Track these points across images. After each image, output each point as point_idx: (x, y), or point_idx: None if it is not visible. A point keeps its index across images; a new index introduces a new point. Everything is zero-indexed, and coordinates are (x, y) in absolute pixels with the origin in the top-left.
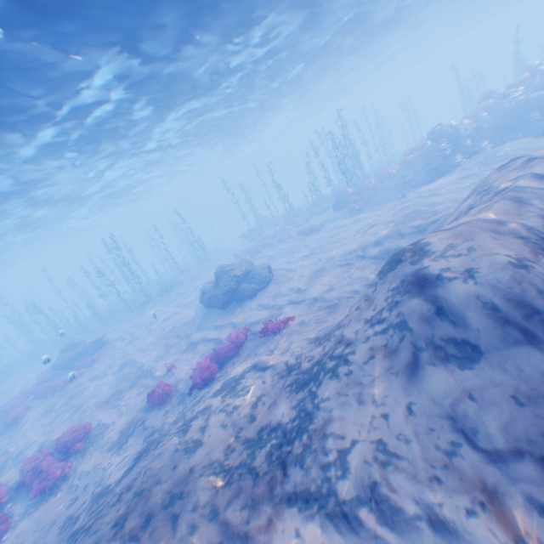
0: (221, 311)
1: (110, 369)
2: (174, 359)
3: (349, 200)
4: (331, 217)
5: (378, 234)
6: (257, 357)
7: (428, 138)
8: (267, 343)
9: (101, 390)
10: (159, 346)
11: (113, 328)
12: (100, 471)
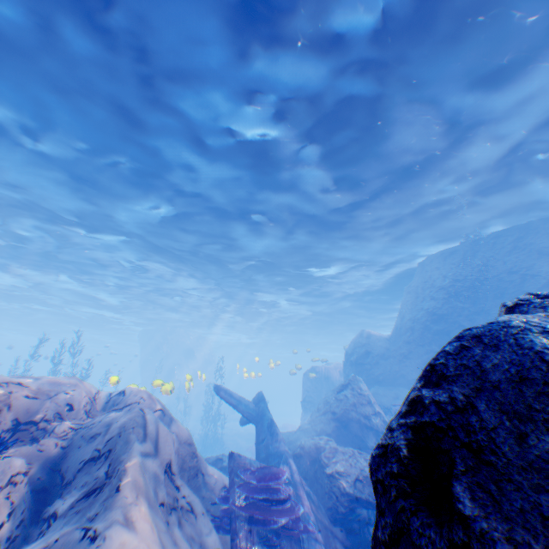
0: None
1: None
2: None
3: None
4: None
5: None
6: None
7: None
8: None
9: None
10: None
11: None
12: None
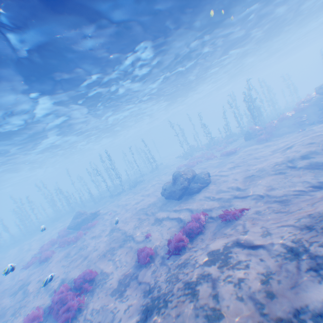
0: (176, 200)
1: (103, 232)
2: (149, 231)
3: (257, 133)
4: (243, 144)
5: (302, 151)
6: (232, 236)
7: (318, 92)
8: (231, 226)
9: (99, 246)
10: (135, 220)
11: (102, 206)
12: (108, 312)
